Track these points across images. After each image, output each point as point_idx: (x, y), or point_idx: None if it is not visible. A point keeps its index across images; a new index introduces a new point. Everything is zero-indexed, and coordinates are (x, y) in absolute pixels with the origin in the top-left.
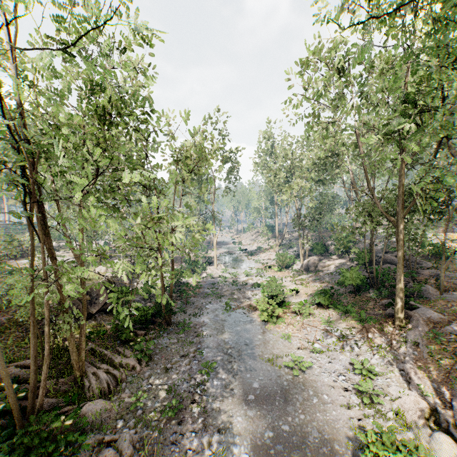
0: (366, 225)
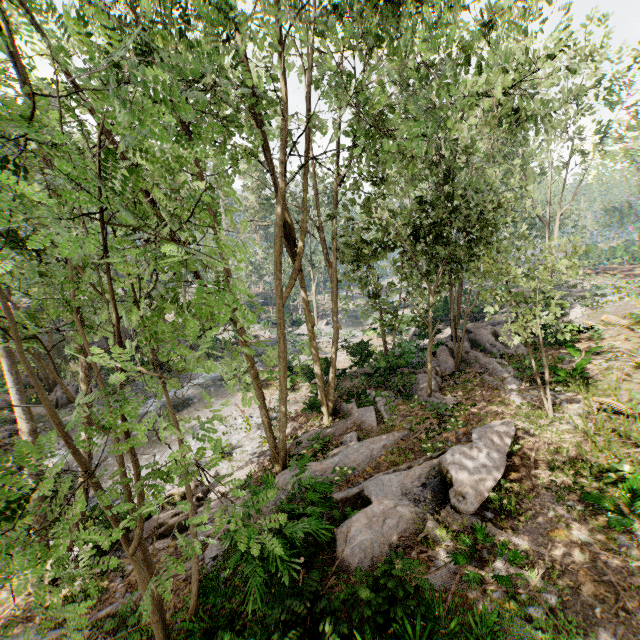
0: (350, 277)
